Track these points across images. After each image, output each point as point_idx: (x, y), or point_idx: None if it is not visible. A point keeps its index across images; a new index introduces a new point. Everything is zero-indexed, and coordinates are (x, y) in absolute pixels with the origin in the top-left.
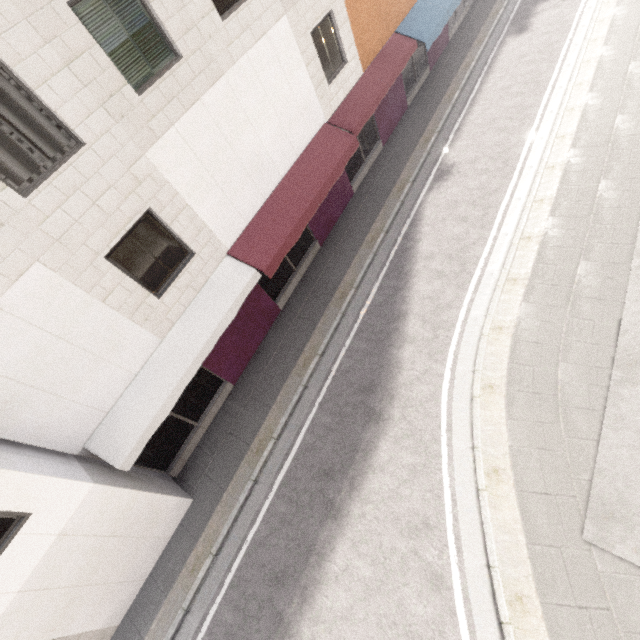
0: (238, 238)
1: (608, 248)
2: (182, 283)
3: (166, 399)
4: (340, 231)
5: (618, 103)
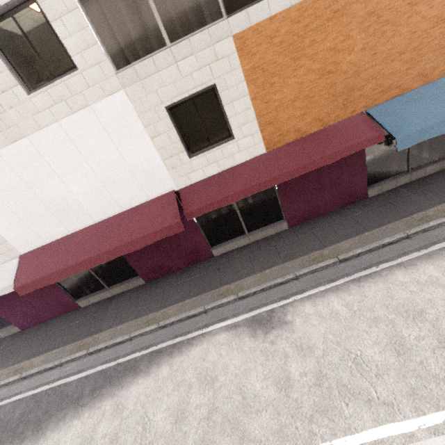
0: (33, 250)
1: None
2: None
3: None
4: (164, 283)
5: None
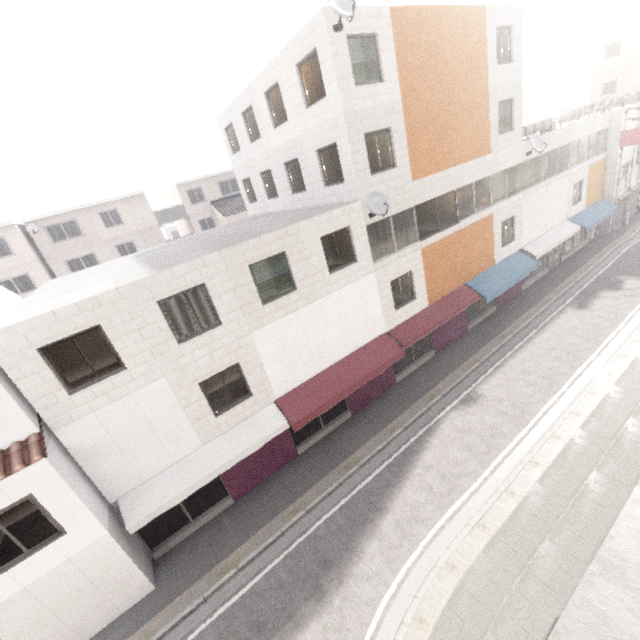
0: (287, 393)
1: (574, 539)
2: (235, 412)
3: (182, 492)
4: (372, 410)
5: (635, 406)
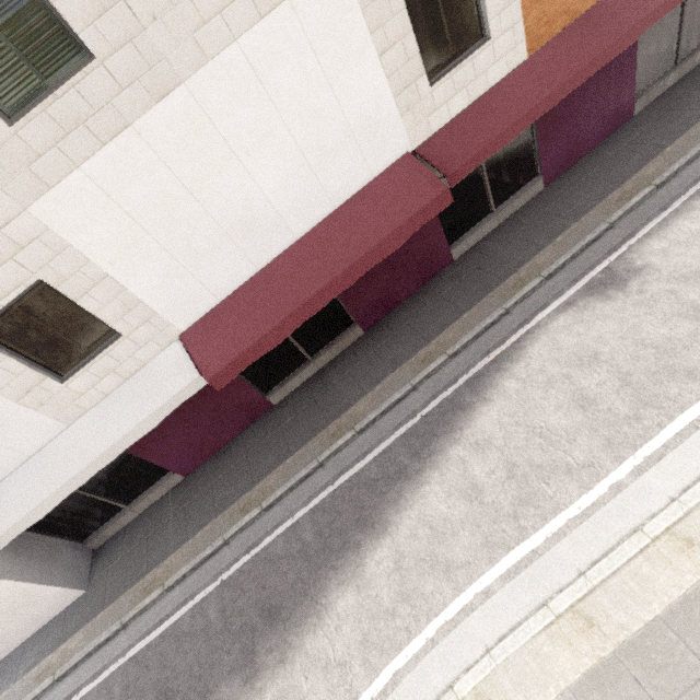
0: (201, 319)
1: None
2: (100, 368)
3: (41, 502)
4: (399, 319)
5: None
